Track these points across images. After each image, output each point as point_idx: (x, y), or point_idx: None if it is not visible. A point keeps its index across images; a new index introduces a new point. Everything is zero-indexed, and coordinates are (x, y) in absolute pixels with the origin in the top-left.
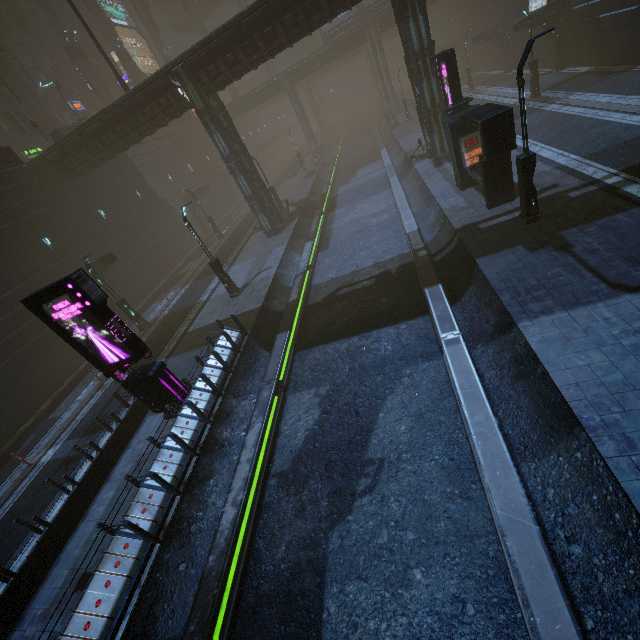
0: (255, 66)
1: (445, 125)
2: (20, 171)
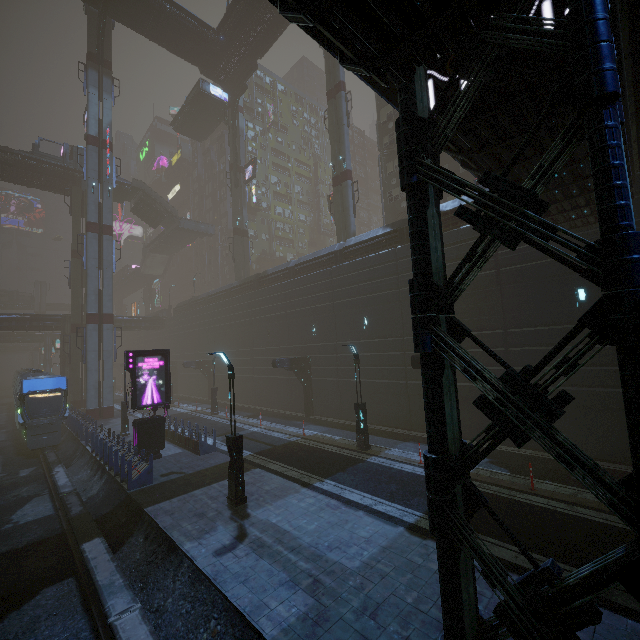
0: None
1: None
2: None
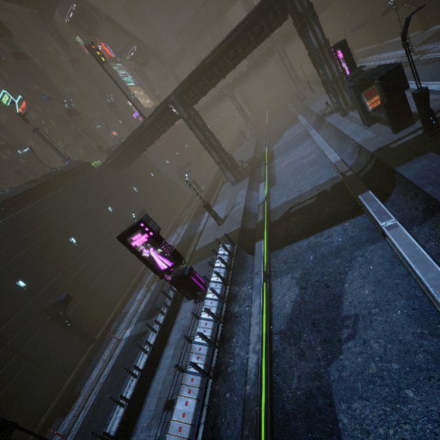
0: (214, 85)
1: (348, 87)
2: (95, 173)
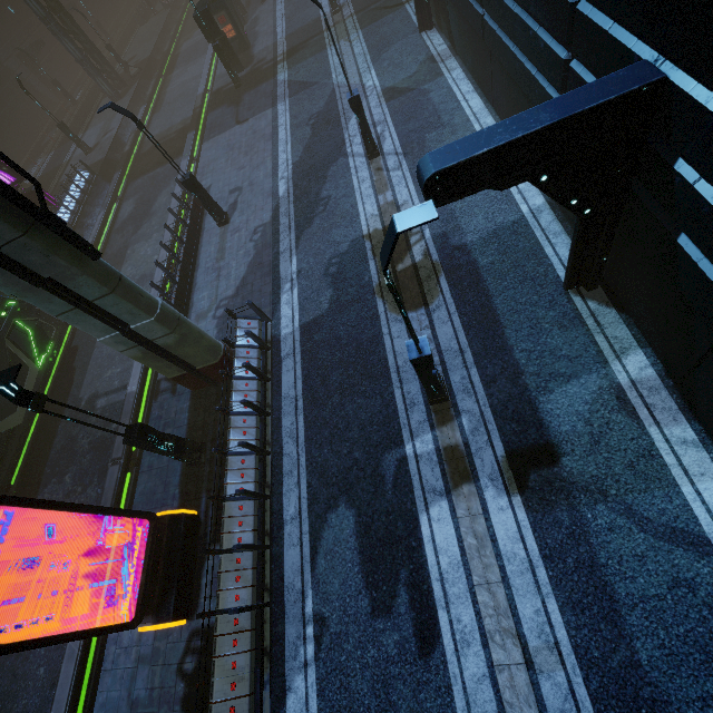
0: None
1: None
2: None
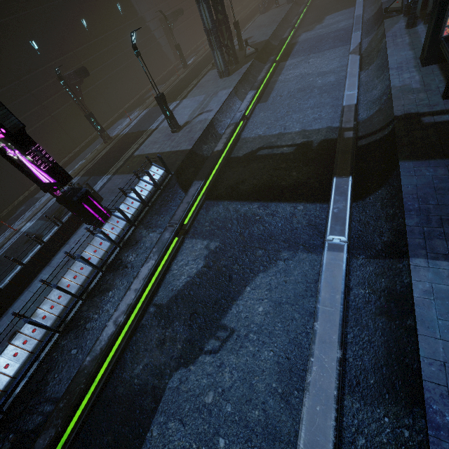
0: None
1: None
2: None
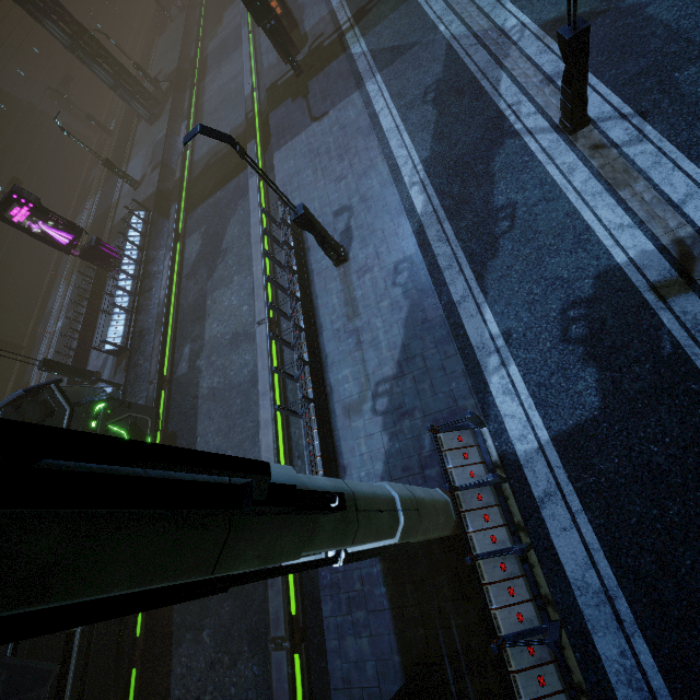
0: None
1: None
2: None
